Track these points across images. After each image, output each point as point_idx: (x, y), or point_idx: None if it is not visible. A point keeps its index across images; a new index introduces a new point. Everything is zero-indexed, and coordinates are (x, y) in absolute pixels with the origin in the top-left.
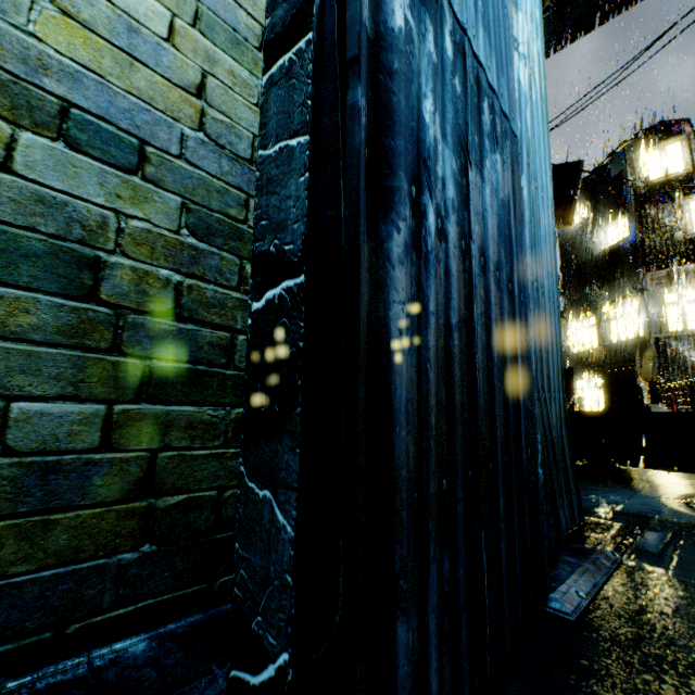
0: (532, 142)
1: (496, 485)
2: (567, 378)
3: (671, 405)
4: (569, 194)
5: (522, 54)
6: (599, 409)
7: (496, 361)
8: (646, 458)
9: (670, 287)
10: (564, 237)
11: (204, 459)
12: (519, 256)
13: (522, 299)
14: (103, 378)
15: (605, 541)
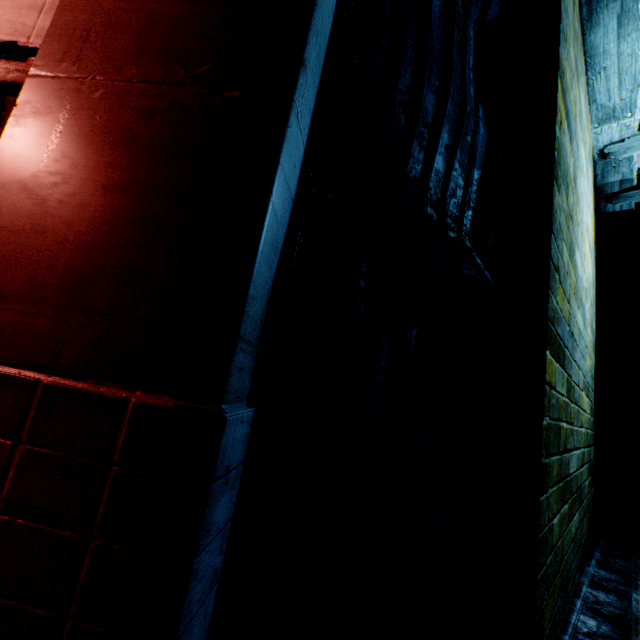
0: None
1: None
2: None
3: None
4: None
5: None
6: None
7: None
8: None
9: None
10: None
11: (589, 495)
12: None
13: None
14: (587, 471)
15: None
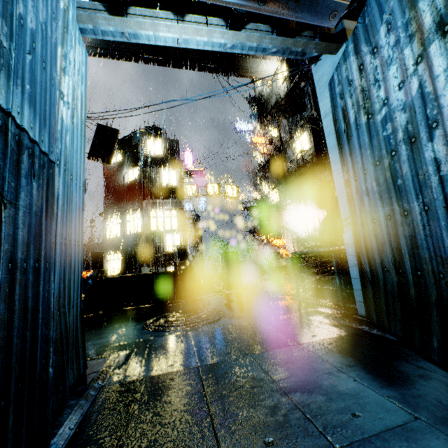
0: (72, 151)
1: (8, 411)
2: (100, 258)
3: (150, 267)
4: (111, 146)
5: (67, 102)
6: (119, 272)
7: (18, 325)
8: (135, 301)
9: (153, 208)
10: (107, 168)
11: None
12: (48, 239)
13: (48, 265)
14: None
15: (97, 375)
